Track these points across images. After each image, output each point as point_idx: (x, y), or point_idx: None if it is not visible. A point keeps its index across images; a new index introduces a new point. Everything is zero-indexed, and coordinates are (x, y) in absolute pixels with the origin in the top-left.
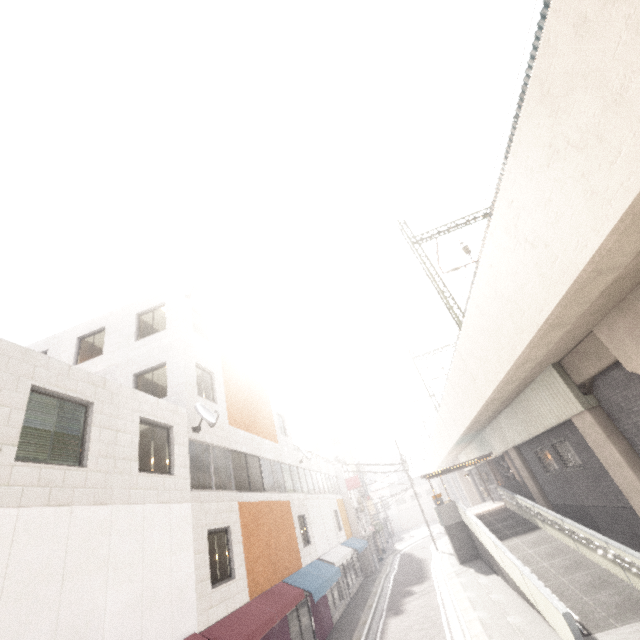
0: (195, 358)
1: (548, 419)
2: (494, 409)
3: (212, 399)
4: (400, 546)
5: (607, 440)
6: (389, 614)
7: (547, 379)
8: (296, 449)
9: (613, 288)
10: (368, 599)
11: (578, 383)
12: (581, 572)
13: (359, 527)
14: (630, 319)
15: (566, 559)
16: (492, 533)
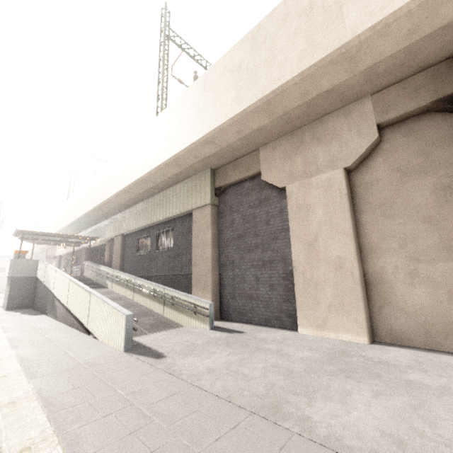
0: None
1: (174, 210)
2: (135, 195)
3: None
4: None
5: (210, 226)
6: None
7: (198, 179)
8: None
9: (320, 101)
10: None
11: (218, 186)
12: (131, 309)
13: None
14: (293, 143)
15: (122, 302)
16: None
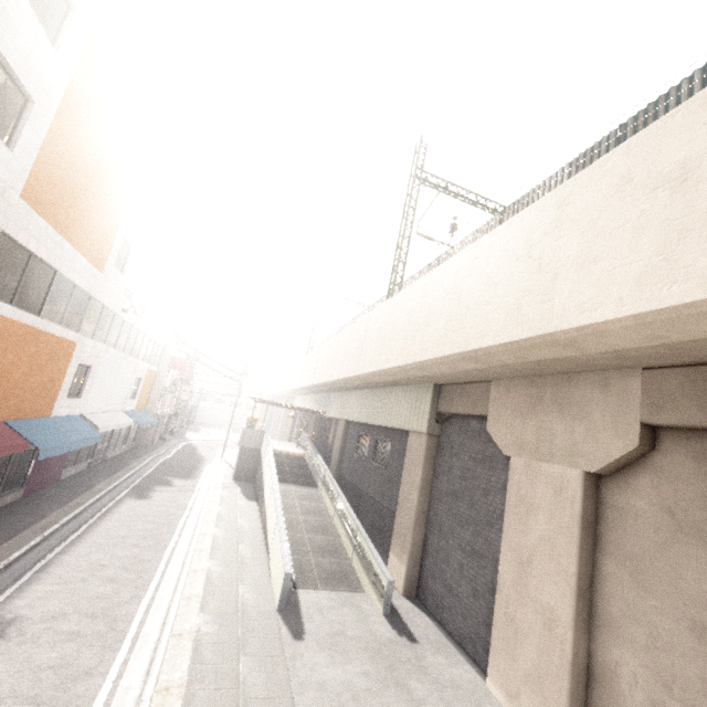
0: (2, 43)
1: (392, 420)
2: (357, 385)
3: (7, 138)
4: (191, 436)
5: (422, 464)
6: (132, 494)
7: (420, 392)
8: (128, 295)
9: (552, 363)
10: (121, 470)
11: (440, 411)
12: (323, 536)
13: (158, 405)
14: (530, 395)
15: (319, 521)
16: (278, 473)
